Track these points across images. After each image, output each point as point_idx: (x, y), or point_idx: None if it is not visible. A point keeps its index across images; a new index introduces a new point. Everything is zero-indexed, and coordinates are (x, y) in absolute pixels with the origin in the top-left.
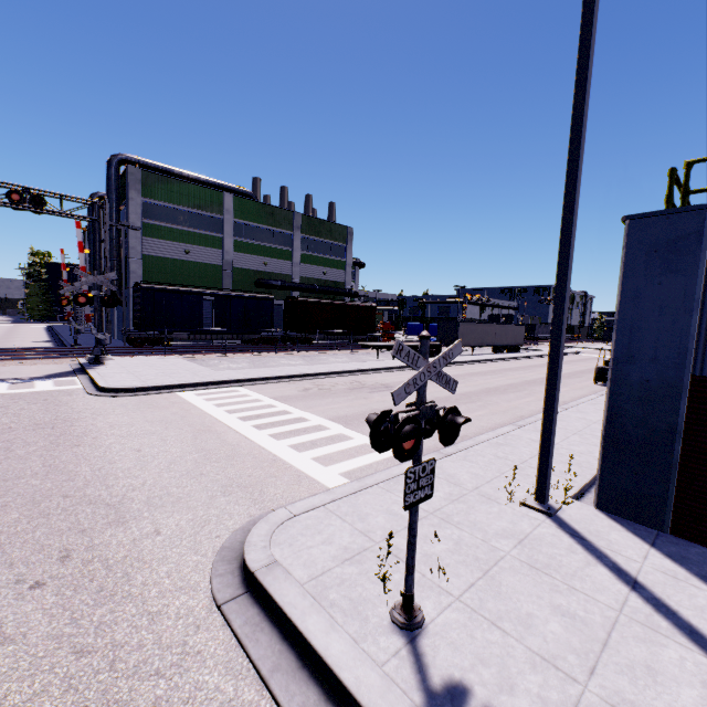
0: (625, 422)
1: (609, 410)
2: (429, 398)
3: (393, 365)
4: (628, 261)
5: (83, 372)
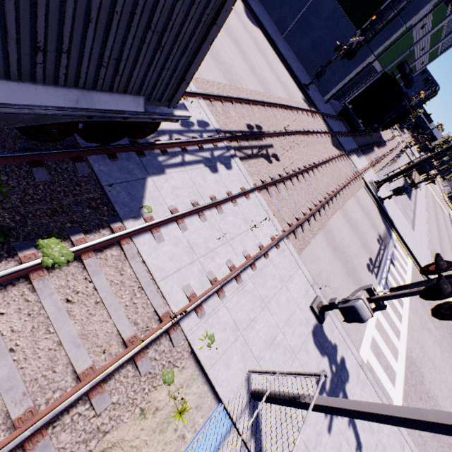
0: None
1: None
2: None
3: (425, 218)
4: None
5: (388, 221)
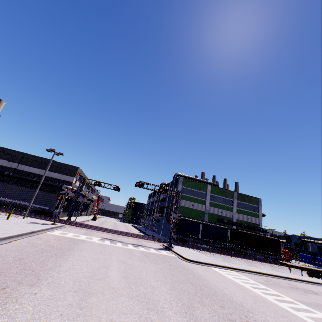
0: None
1: None
2: None
3: (307, 279)
4: None
5: (169, 249)
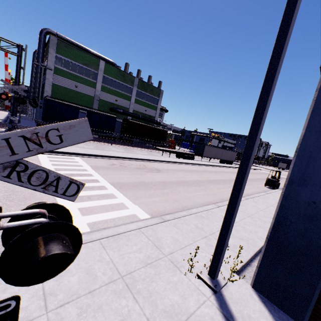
0: (288, 231)
1: (277, 218)
2: (176, 180)
3: (167, 160)
4: (318, 101)
5: None
